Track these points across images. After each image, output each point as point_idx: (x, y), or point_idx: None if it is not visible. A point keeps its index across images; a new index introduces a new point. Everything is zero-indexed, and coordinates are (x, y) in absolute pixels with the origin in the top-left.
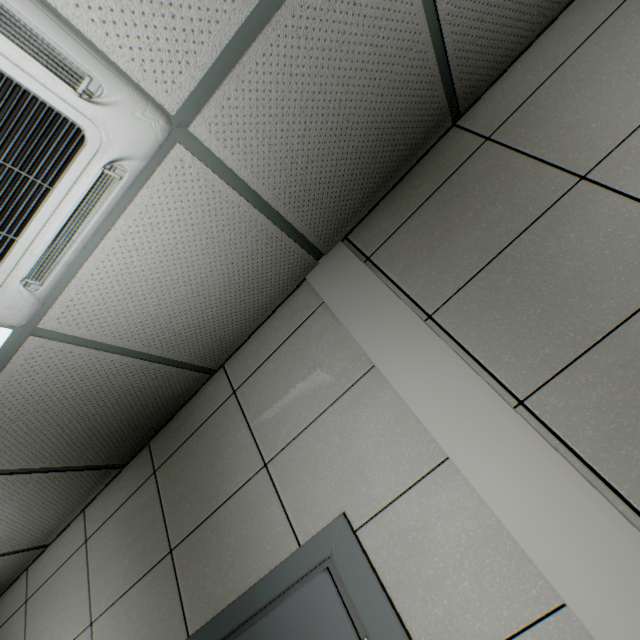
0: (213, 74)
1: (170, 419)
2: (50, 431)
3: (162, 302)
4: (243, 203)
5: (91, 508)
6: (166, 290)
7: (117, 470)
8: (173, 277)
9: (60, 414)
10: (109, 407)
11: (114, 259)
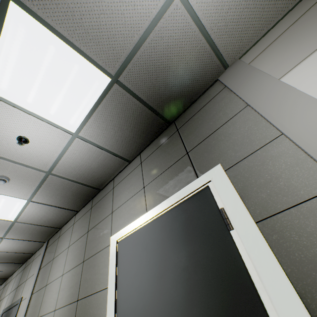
0: (5, 234)
1: (30, 258)
2: (5, 259)
3: (14, 248)
4: (20, 240)
5: (20, 268)
6: (14, 247)
7: (23, 263)
8: (14, 246)
9: (5, 257)
10: (14, 257)
11: (3, 246)
